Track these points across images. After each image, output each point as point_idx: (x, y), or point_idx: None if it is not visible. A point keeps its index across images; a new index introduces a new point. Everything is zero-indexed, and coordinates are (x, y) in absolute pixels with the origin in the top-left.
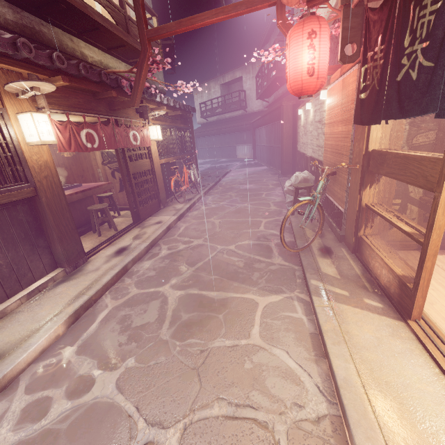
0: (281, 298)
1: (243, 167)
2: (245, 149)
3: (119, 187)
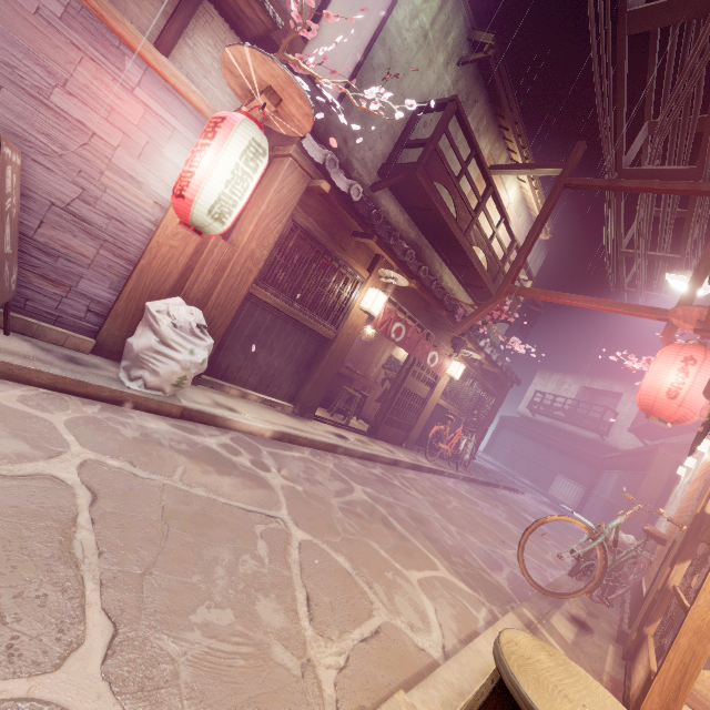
0: (470, 592)
1: (548, 506)
2: (570, 489)
3: (379, 396)
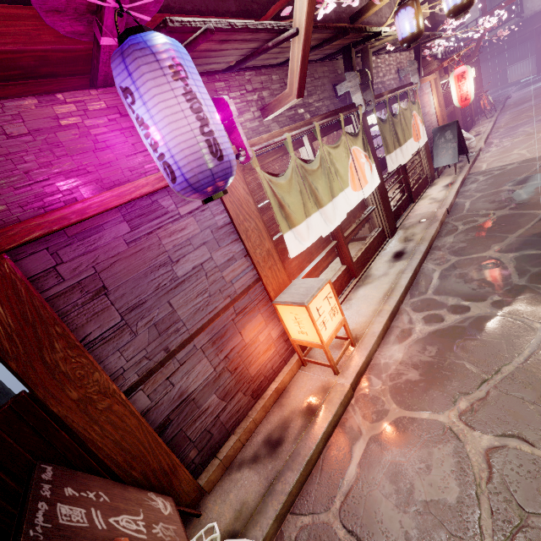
0: None
1: (525, 87)
2: (522, 67)
3: None
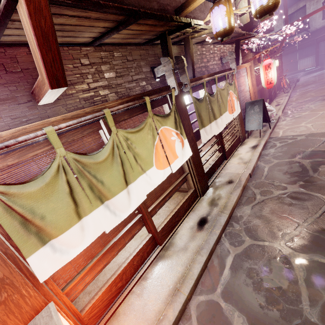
0: None
1: (309, 74)
2: (307, 61)
3: None
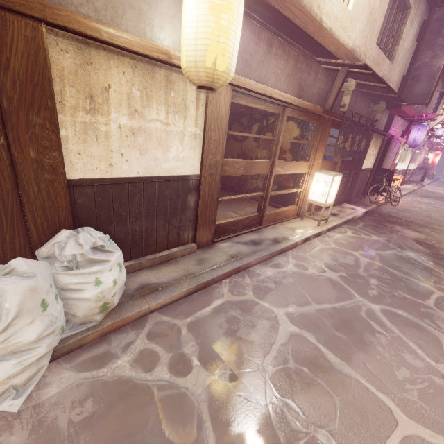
0: None
1: None
2: None
3: None
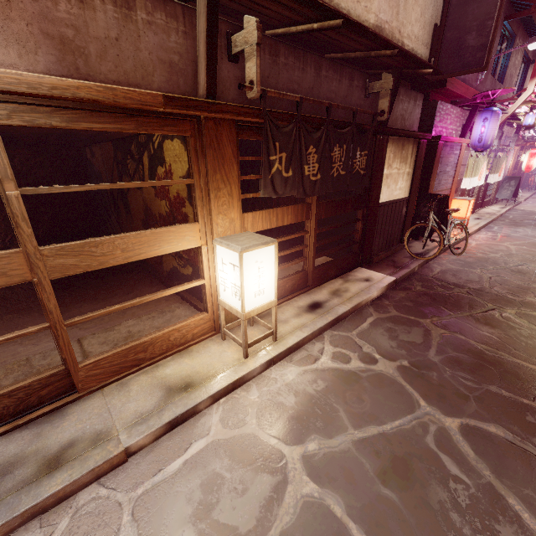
0: None
1: None
2: None
3: None
